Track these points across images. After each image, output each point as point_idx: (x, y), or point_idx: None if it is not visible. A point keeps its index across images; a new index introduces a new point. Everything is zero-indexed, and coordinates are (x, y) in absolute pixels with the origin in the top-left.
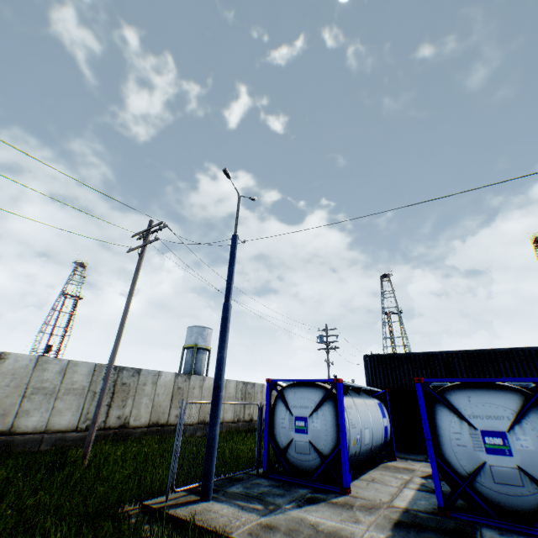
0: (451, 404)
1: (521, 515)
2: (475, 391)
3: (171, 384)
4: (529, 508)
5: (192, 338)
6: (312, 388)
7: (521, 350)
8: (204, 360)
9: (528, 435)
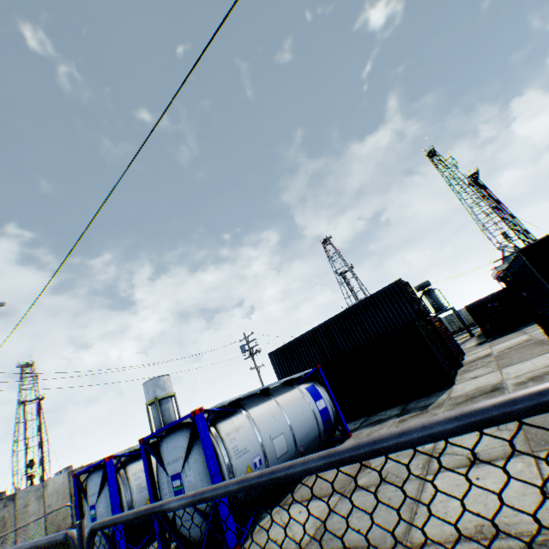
0: (161, 455)
1: (202, 542)
2: (171, 436)
3: (66, 486)
4: (202, 535)
5: (149, 393)
6: (99, 471)
7: (372, 298)
8: (171, 407)
9: (192, 468)
